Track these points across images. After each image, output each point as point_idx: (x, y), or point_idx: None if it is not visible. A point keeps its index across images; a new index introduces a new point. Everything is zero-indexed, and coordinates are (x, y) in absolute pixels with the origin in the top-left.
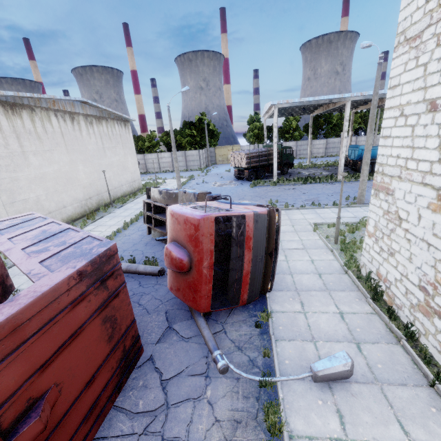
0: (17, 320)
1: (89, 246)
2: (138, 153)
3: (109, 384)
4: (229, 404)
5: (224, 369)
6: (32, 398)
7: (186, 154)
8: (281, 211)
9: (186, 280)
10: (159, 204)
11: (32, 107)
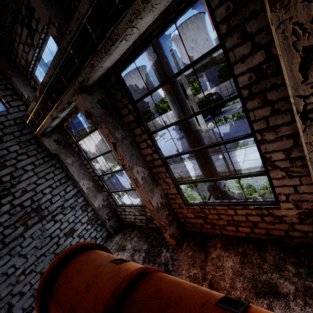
0: None
1: None
2: None
3: None
4: None
5: None
6: None
7: (167, 115)
8: None
9: None
10: None
11: None
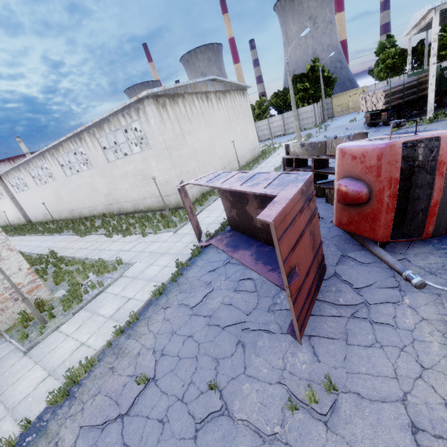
0: (285, 211)
1: (290, 178)
2: None
3: (314, 282)
4: (435, 310)
5: (421, 285)
6: (290, 267)
7: (298, 113)
8: None
9: (361, 212)
10: (302, 157)
11: (183, 95)
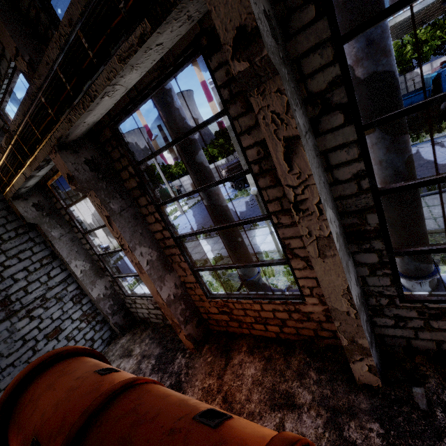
0: None
1: None
2: (187, 174)
3: None
4: None
5: None
6: None
7: (217, 165)
8: (199, 241)
9: None
10: None
11: None
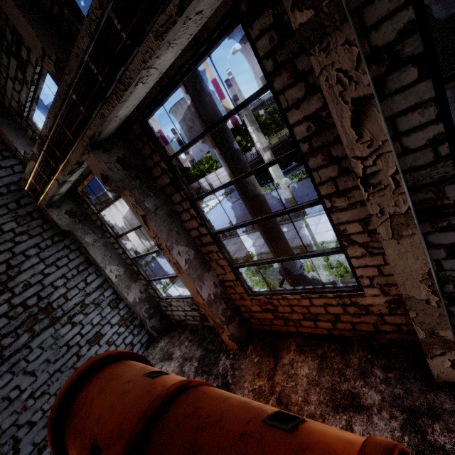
0: None
1: None
2: (205, 175)
3: None
4: None
5: None
6: None
7: None
8: (225, 241)
9: None
10: None
11: None
